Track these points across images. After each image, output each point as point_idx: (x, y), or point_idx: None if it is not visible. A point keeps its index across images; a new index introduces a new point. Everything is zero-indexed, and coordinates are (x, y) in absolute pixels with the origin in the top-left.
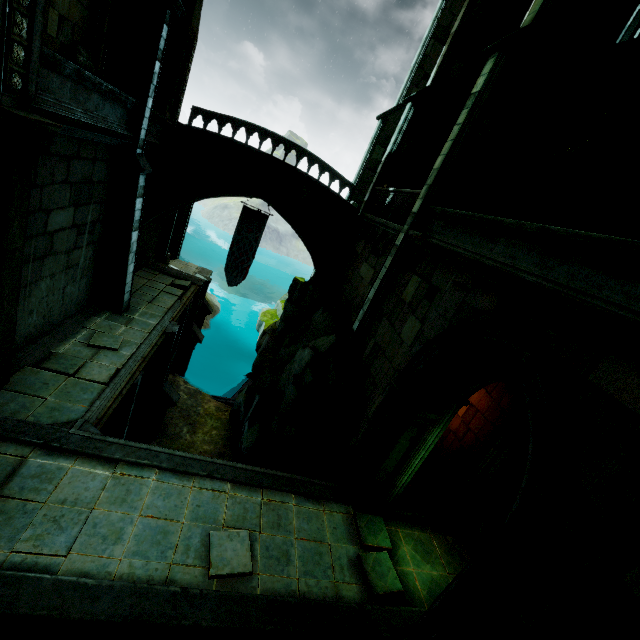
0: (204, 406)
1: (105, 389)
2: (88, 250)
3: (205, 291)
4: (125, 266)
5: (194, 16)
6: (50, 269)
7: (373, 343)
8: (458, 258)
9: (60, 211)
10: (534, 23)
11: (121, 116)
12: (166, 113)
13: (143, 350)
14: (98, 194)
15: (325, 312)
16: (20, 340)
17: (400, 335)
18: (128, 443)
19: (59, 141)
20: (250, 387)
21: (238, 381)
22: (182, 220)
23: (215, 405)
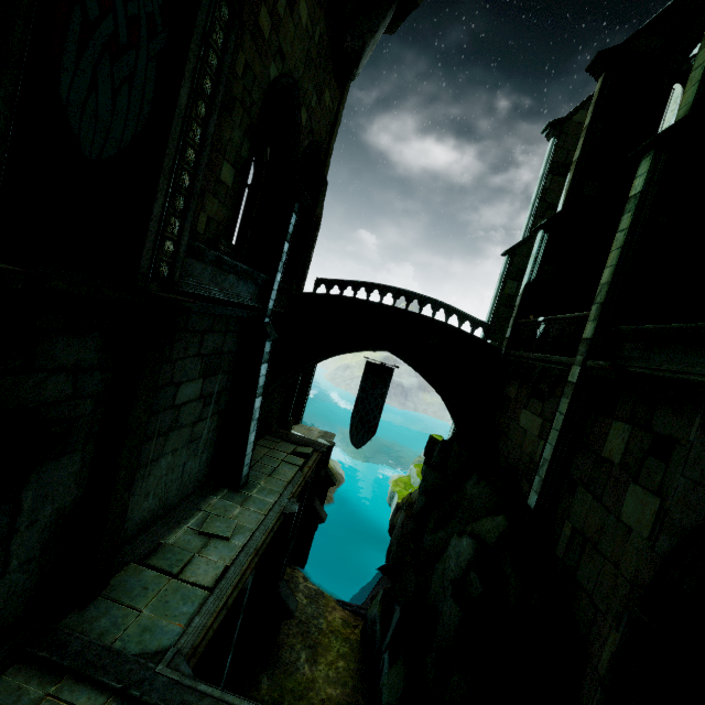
0: (327, 617)
1: (208, 598)
2: (212, 421)
3: (328, 458)
4: (246, 435)
5: (318, 206)
6: (173, 444)
7: (570, 529)
8: (698, 388)
9: (189, 383)
10: (693, 112)
11: (253, 291)
12: (293, 285)
13: (257, 538)
14: (227, 364)
15: (480, 480)
16: (132, 528)
17: (620, 517)
18: (224, 696)
19: (196, 318)
20: (386, 591)
21: (369, 577)
22: (305, 383)
23: (341, 616)
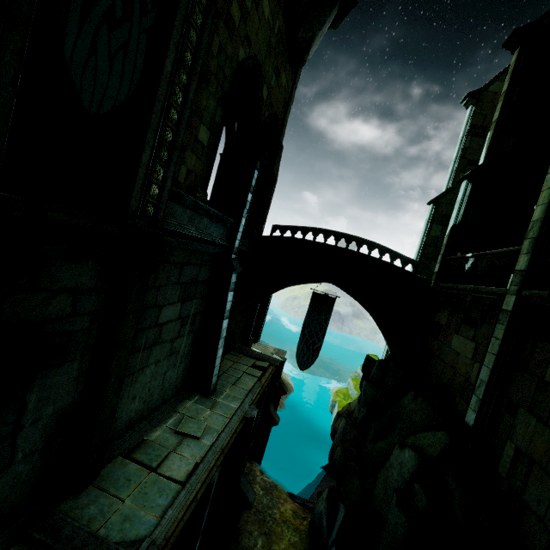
0: (280, 508)
1: (180, 492)
2: (188, 338)
3: (281, 371)
4: (215, 350)
5: (275, 166)
6: (156, 356)
7: (513, 449)
8: None
9: (170, 306)
10: None
11: (222, 232)
12: (254, 229)
13: (222, 439)
14: (201, 291)
15: (417, 396)
16: (121, 426)
17: None
18: None
19: (176, 252)
20: (331, 489)
21: (315, 474)
22: (263, 309)
23: (292, 507)
